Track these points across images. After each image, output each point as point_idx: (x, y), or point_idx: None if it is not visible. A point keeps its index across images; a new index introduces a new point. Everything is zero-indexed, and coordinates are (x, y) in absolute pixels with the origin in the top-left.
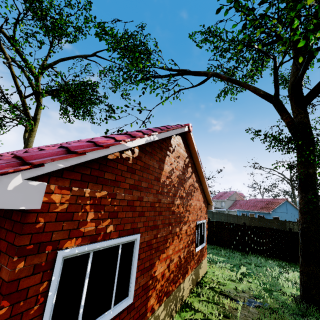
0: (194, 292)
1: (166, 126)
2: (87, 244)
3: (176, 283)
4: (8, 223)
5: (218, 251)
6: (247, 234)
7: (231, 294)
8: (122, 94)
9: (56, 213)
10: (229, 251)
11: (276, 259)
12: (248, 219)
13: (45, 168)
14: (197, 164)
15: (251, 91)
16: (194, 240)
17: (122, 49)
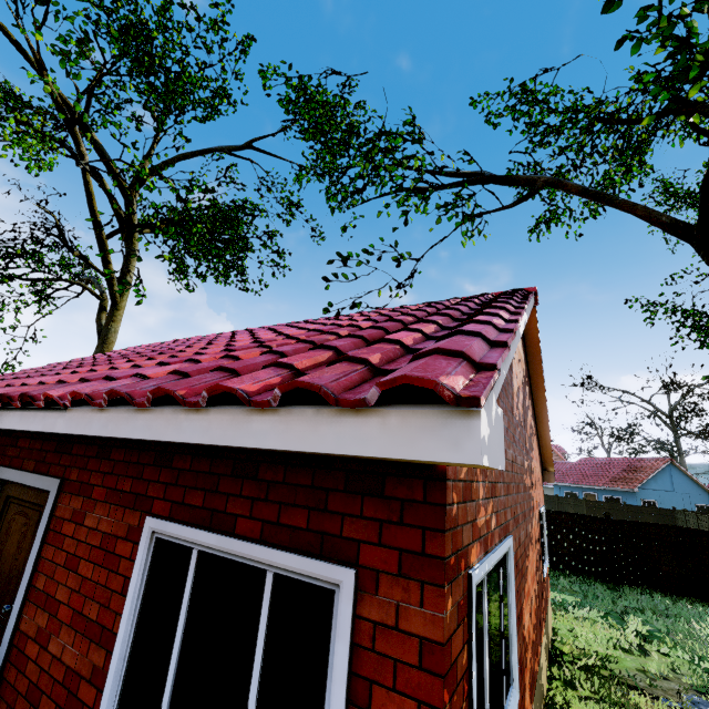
0: (554, 677)
1: (517, 291)
2: (482, 556)
3: (537, 654)
4: (377, 506)
5: (554, 579)
6: (615, 540)
7: (639, 682)
8: (344, 226)
9: (461, 482)
10: (576, 581)
11: (691, 599)
12: (585, 505)
13: (499, 378)
14: (535, 377)
15: (637, 216)
16: (540, 552)
17: (343, 131)
